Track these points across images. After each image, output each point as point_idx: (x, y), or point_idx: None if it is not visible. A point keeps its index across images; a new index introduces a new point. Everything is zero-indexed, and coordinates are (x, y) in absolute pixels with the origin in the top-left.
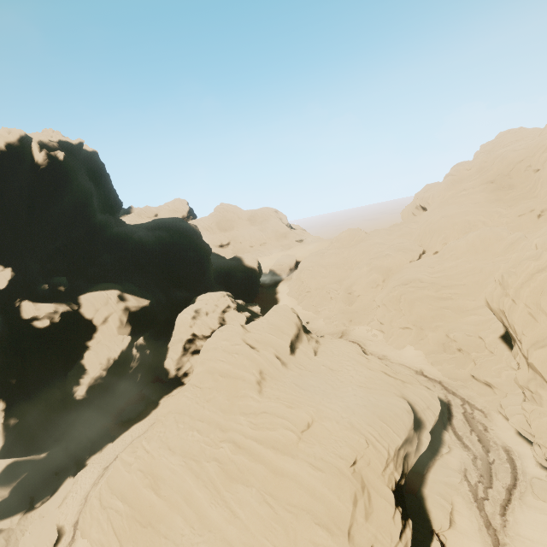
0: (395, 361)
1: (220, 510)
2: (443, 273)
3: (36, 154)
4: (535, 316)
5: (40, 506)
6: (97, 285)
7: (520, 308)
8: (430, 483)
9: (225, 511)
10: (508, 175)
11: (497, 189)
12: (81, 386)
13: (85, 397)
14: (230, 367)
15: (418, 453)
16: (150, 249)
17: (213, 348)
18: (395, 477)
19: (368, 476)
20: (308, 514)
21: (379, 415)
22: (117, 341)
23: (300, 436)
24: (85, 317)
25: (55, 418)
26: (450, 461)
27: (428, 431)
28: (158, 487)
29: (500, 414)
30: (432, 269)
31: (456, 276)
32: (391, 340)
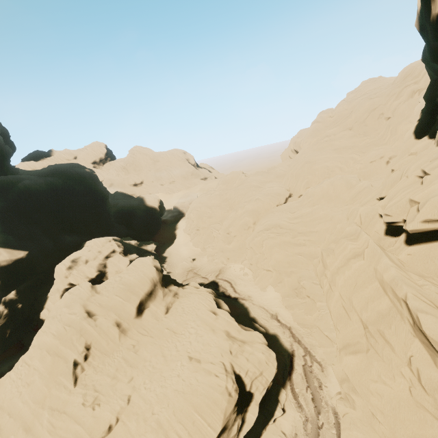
0: (256, 302)
1: None
2: (300, 219)
3: None
4: (348, 312)
5: None
6: None
7: (335, 296)
8: None
9: None
10: (364, 122)
11: (354, 136)
12: None
13: None
14: (58, 343)
15: (241, 435)
16: (38, 196)
17: (52, 316)
18: None
19: None
20: None
21: (195, 405)
22: None
23: None
24: None
25: None
26: (283, 425)
27: (258, 403)
28: None
29: None
30: (293, 214)
31: (311, 223)
32: (257, 280)
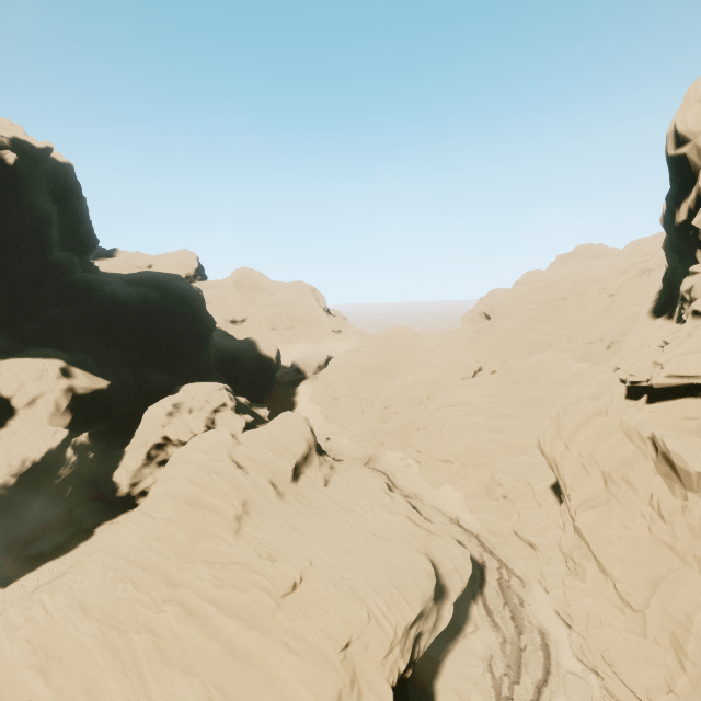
0: (428, 502)
1: None
2: (497, 398)
3: None
4: (588, 469)
5: None
6: (32, 350)
7: (572, 456)
8: (445, 674)
9: None
10: (582, 295)
11: (569, 308)
12: None
13: None
14: (202, 492)
15: (435, 632)
16: (127, 310)
17: (184, 461)
18: (399, 667)
19: (363, 665)
20: None
21: (391, 578)
22: (45, 434)
23: (280, 602)
24: None
25: None
26: (475, 645)
27: (452, 602)
28: (51, 669)
29: (540, 585)
30: (487, 392)
31: (512, 404)
32: (427, 474)
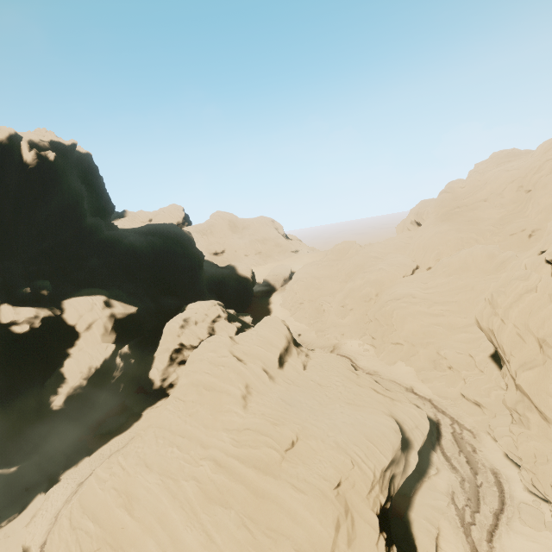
0: (385, 377)
1: (195, 534)
2: (435, 289)
3: (25, 153)
4: (523, 337)
5: (6, 524)
6: (83, 290)
7: (508, 328)
8: (417, 506)
9: (201, 535)
10: (501, 194)
11: (490, 207)
12: (59, 396)
13: (63, 408)
14: (215, 380)
15: (405, 475)
16: (141, 254)
17: (199, 359)
18: (380, 500)
19: (353, 499)
20: (288, 539)
21: (365, 435)
22: (100, 349)
23: (283, 455)
24: (67, 323)
25: (29, 429)
26: (438, 484)
27: (416, 451)
28: (132, 507)
29: (489, 435)
30: (425, 285)
31: (448, 293)
32: (382, 355)
